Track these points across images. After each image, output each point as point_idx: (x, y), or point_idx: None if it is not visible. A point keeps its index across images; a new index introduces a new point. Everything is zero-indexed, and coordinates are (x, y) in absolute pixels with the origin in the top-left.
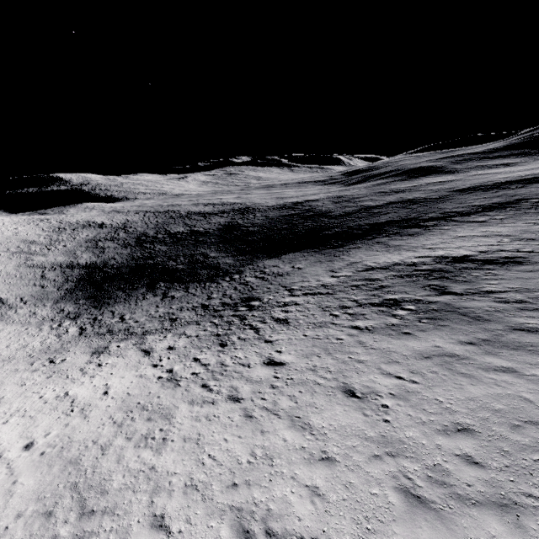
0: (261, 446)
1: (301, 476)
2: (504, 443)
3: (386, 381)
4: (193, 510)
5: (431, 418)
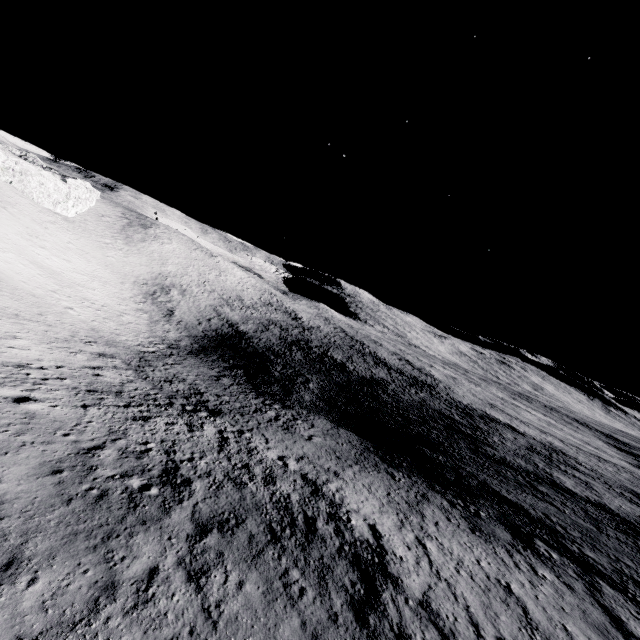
0: None
1: None
2: None
3: None
4: None
5: None
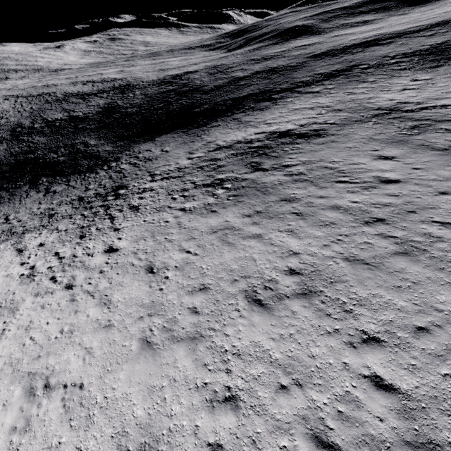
0: (70, 324)
1: (85, 342)
2: (221, 295)
3: (178, 256)
4: (2, 381)
5: (189, 283)
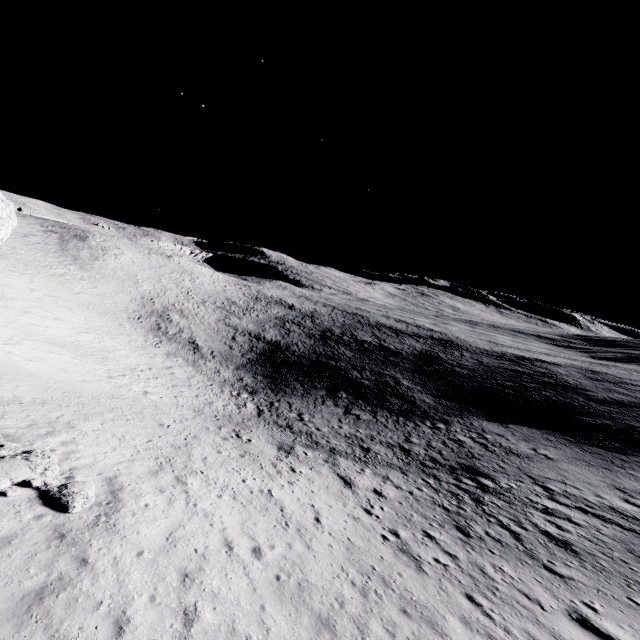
0: None
1: None
2: None
3: None
4: None
5: None
